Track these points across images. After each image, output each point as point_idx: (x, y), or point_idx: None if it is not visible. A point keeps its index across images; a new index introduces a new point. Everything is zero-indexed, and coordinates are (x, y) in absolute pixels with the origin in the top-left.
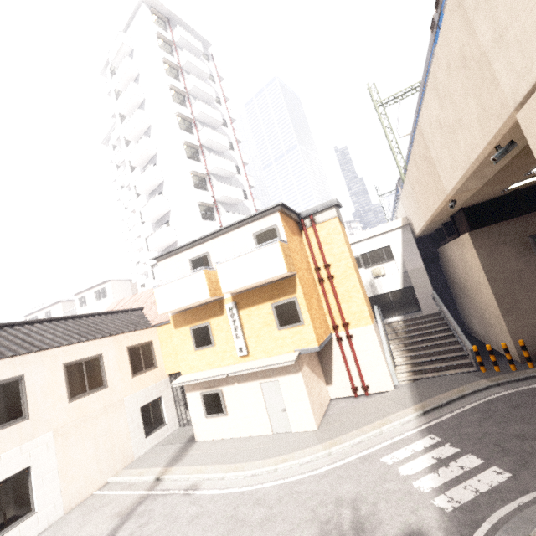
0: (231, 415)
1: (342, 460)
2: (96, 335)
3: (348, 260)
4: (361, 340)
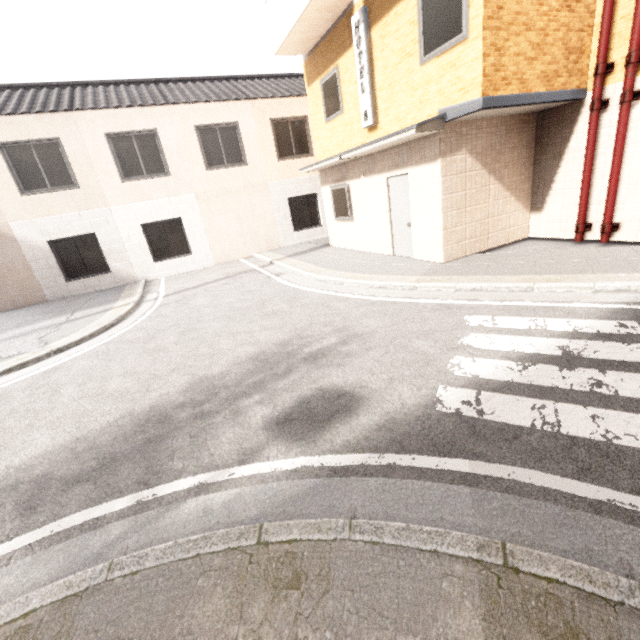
0: (356, 222)
1: (418, 299)
2: (232, 97)
3: None
4: None
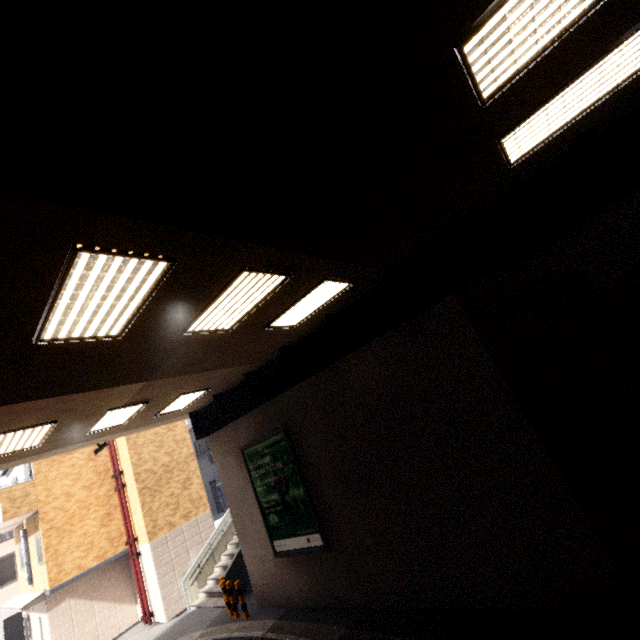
0: None
1: None
2: None
3: (131, 468)
4: (145, 559)
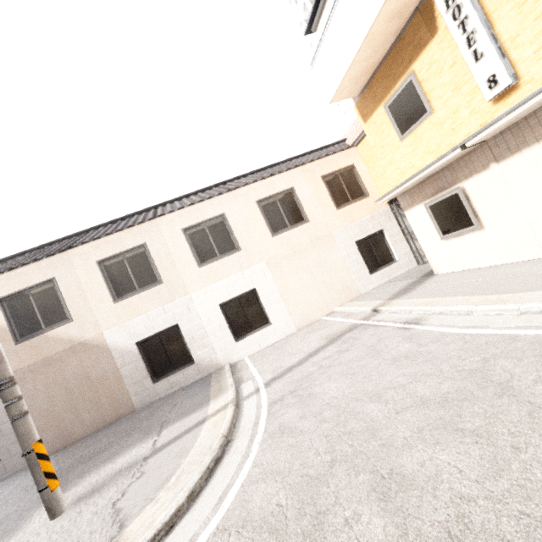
0: (491, 227)
1: None
2: (283, 170)
3: None
4: None
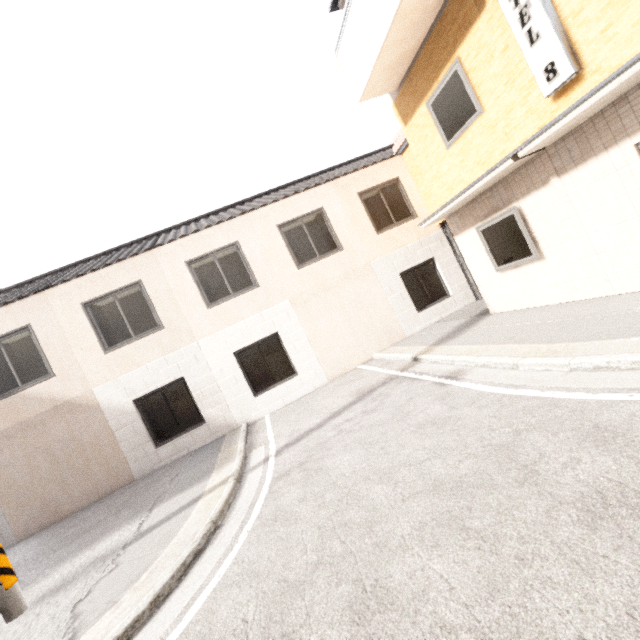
0: (552, 257)
1: None
2: (311, 185)
3: None
4: None
